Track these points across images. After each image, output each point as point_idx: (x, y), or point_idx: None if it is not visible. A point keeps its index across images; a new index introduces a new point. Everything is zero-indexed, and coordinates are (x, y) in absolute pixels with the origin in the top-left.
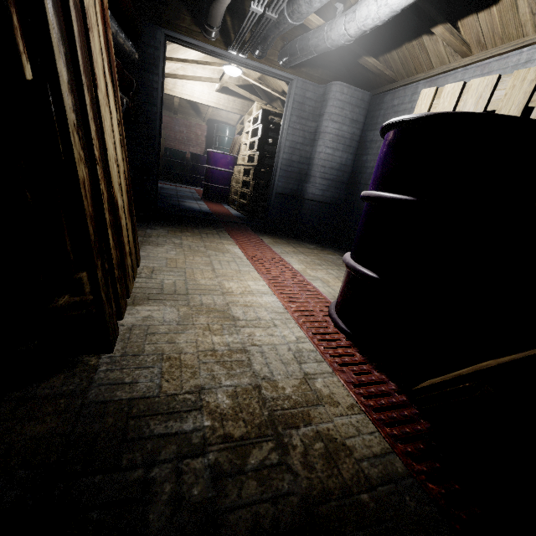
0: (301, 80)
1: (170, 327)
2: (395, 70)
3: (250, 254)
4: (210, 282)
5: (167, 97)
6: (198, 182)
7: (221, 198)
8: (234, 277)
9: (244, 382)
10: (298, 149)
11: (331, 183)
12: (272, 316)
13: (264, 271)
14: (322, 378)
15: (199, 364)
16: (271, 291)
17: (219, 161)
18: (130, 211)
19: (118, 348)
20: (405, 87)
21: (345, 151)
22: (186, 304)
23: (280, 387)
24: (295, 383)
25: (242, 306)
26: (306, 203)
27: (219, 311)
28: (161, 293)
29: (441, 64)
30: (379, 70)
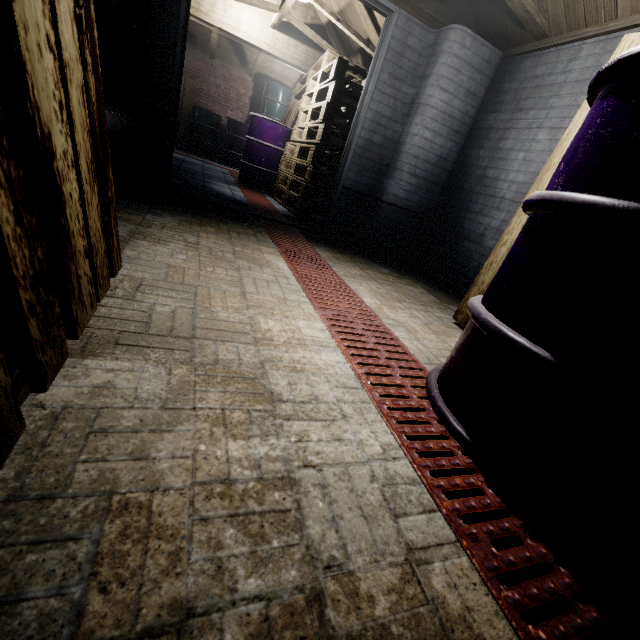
0: (404, 16)
1: (145, 413)
2: (551, 18)
3: (301, 272)
4: (236, 317)
5: (202, 30)
6: (235, 162)
7: (263, 185)
8: (275, 311)
9: (287, 582)
10: (383, 126)
11: (421, 184)
12: (338, 396)
13: (321, 304)
14: (440, 559)
15: (192, 525)
16: (334, 343)
17: (266, 132)
18: (99, 173)
19: (6, 476)
20: (560, 48)
21: (450, 138)
22: (187, 359)
23: (363, 595)
24: (392, 581)
25: (287, 369)
26: (382, 208)
27: (245, 378)
28: (143, 332)
29: (633, 11)
30: (528, 14)
